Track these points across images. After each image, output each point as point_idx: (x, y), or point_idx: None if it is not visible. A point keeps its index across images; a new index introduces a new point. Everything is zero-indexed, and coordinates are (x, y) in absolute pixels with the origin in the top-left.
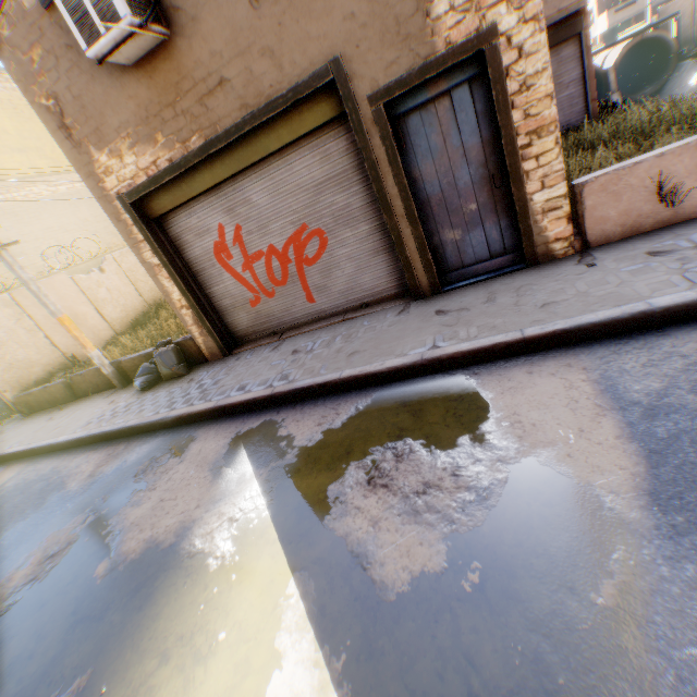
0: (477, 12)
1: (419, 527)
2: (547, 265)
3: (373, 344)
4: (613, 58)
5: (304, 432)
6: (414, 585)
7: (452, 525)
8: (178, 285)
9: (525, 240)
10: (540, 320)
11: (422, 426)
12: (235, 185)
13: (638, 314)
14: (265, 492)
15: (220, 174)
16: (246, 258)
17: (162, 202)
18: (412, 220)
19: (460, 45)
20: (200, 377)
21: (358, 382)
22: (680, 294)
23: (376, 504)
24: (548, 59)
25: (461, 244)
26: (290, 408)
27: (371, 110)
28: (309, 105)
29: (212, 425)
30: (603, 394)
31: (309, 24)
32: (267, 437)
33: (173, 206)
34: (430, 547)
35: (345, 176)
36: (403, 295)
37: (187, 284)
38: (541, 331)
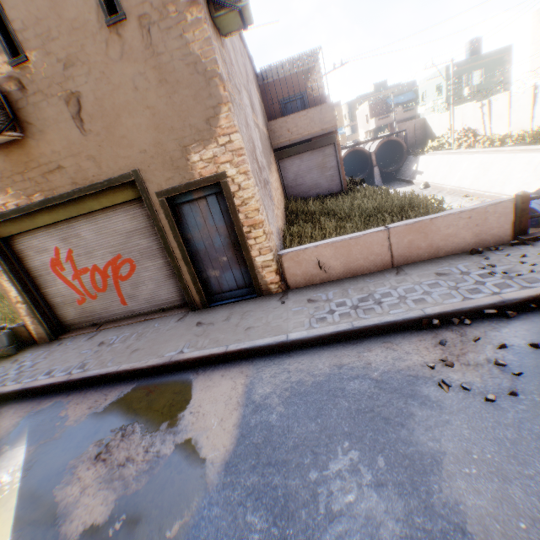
0: (215, 163)
1: (108, 490)
2: (267, 297)
3: (150, 344)
4: (375, 146)
5: (77, 414)
6: (83, 533)
7: (126, 488)
8: (16, 287)
9: (254, 281)
10: (240, 340)
11: (149, 412)
12: (70, 224)
13: (281, 343)
14: (26, 466)
15: (58, 217)
16: (76, 271)
17: (10, 228)
18: (187, 263)
19: (207, 177)
20: (25, 358)
21: (129, 374)
22: (302, 332)
23: (92, 474)
24: (254, 192)
25: (220, 279)
26: (78, 392)
27: (158, 199)
28: (121, 188)
29: (17, 404)
30: (245, 395)
31: (119, 149)
32: (51, 417)
33: (19, 232)
34: (106, 505)
35: (147, 230)
36: (188, 305)
37: (26, 286)
38: (235, 348)
